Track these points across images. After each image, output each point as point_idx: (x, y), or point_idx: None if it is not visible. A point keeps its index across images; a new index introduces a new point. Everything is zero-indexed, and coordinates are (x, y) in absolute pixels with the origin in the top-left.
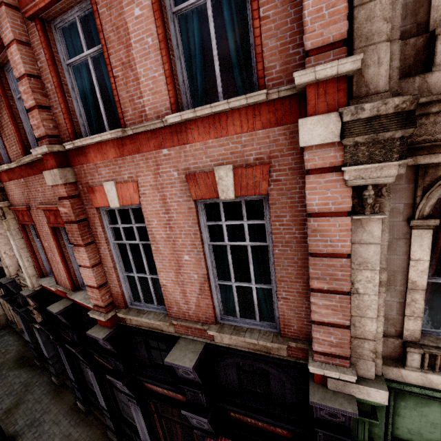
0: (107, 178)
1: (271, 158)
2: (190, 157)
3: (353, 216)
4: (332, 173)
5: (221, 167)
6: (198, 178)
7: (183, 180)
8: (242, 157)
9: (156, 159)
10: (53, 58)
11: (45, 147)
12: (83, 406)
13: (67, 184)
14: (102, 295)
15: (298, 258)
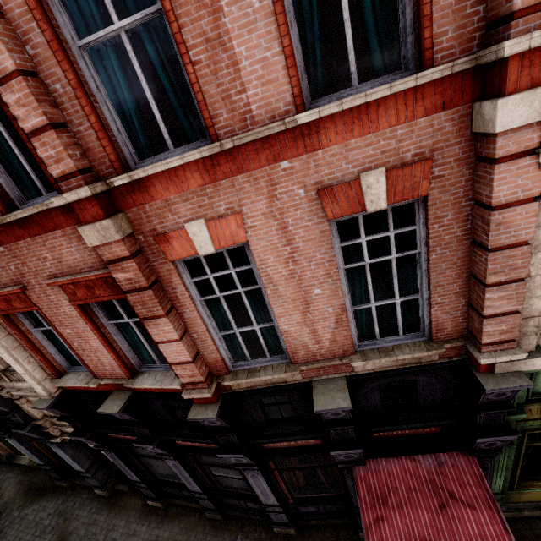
0: (189, 216)
1: (434, 151)
2: (323, 166)
3: (539, 200)
4: (526, 157)
5: (370, 173)
6: (336, 192)
7: (313, 198)
8: (397, 155)
9: (271, 177)
10: (58, 38)
11: (85, 189)
12: (158, 503)
13: (125, 238)
14: (199, 368)
15: (458, 257)
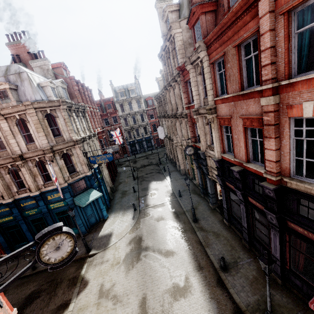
0: (307, 99)
1: None
2: None
3: None
4: None
5: None
6: None
7: None
8: None
9: None
10: (288, 33)
11: (270, 85)
12: (227, 222)
13: (274, 104)
14: (276, 166)
15: None
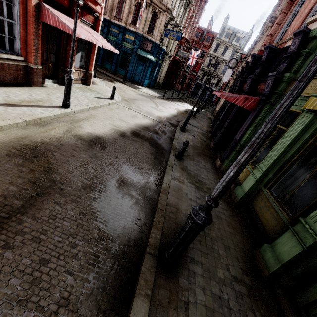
0: None
1: None
2: None
3: None
4: None
5: None
6: None
7: None
8: None
9: None
10: None
11: None
12: (212, 125)
13: None
14: (268, 38)
15: None
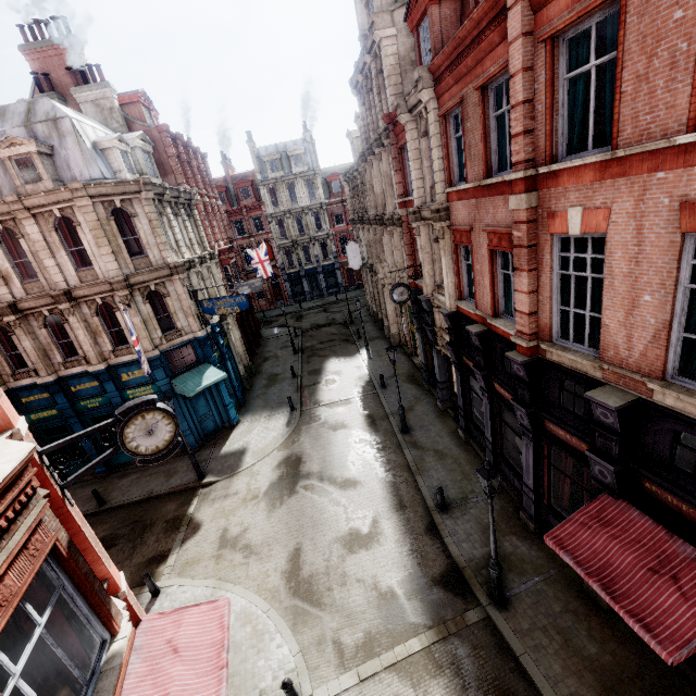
0: (575, 203)
1: None
2: (694, 182)
3: None
4: None
5: None
6: None
7: (674, 208)
8: None
9: (645, 184)
10: (552, 78)
11: (521, 173)
12: (463, 435)
13: (529, 209)
14: (530, 322)
15: None
